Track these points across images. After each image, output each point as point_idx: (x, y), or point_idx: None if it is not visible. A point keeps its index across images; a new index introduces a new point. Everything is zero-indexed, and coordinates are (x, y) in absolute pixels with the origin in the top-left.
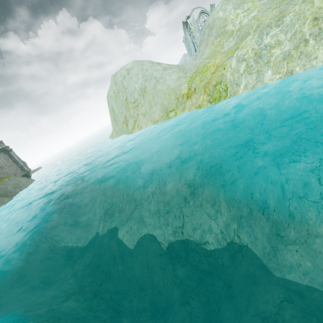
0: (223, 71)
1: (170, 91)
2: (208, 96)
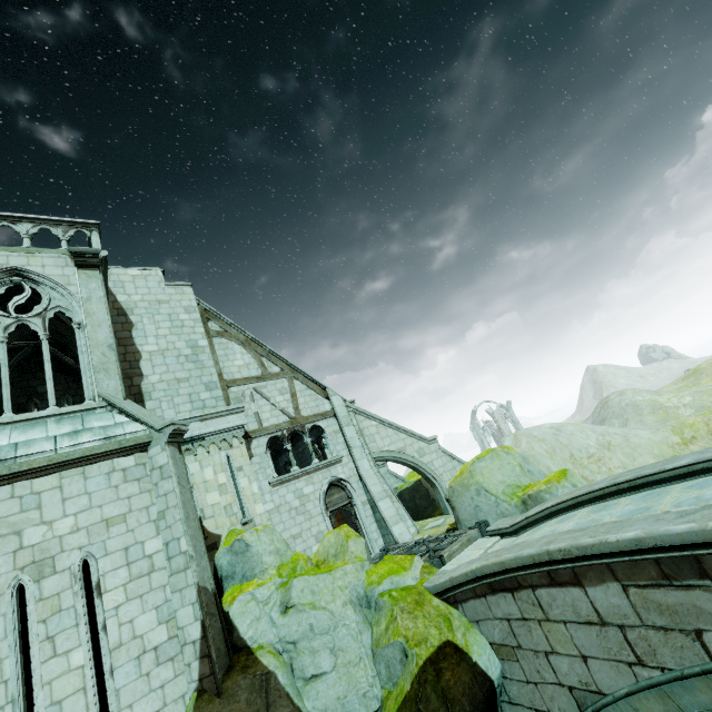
0: None
1: (657, 441)
2: None
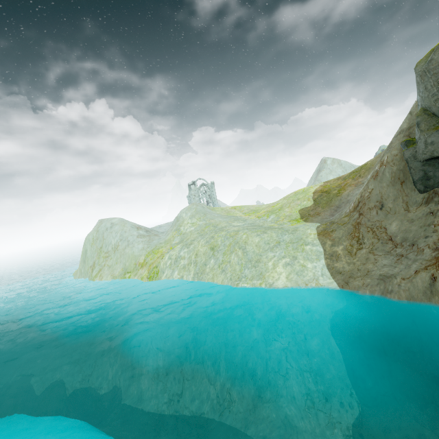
0: (161, 260)
1: (133, 257)
2: (148, 273)
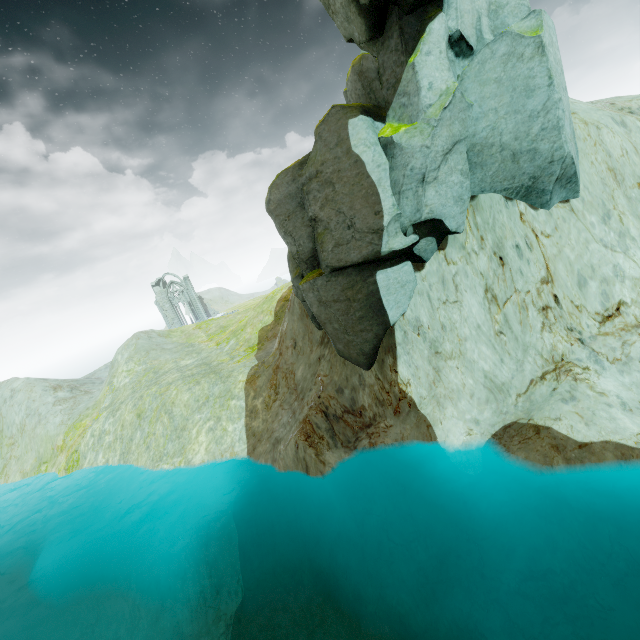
0: (82, 439)
1: (48, 439)
2: (66, 463)
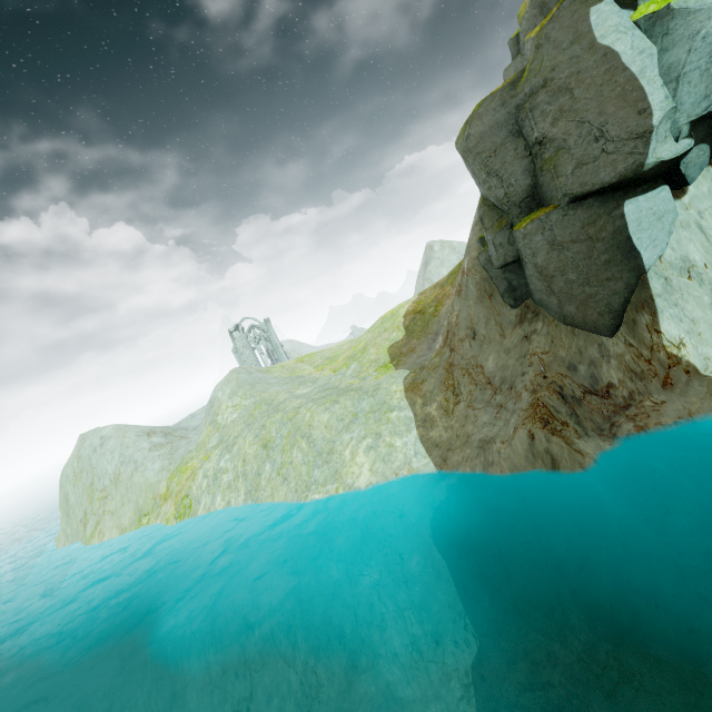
0: (192, 482)
1: (148, 487)
2: (175, 510)
